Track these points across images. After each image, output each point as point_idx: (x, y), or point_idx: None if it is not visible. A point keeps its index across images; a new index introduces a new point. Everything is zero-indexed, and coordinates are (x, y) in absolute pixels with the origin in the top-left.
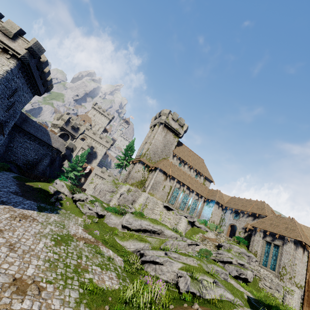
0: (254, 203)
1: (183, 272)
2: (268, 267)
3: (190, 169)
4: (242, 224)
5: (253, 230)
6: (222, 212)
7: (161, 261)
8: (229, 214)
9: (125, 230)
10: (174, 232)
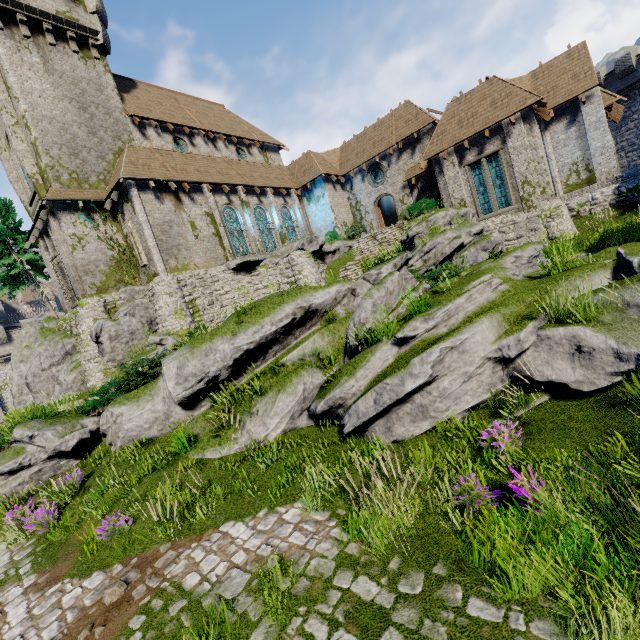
0: (393, 120)
1: (524, 336)
2: (496, 209)
3: (214, 143)
4: (397, 180)
5: (429, 171)
6: (346, 194)
7: (426, 376)
8: (361, 184)
9: (204, 403)
10: (334, 284)
